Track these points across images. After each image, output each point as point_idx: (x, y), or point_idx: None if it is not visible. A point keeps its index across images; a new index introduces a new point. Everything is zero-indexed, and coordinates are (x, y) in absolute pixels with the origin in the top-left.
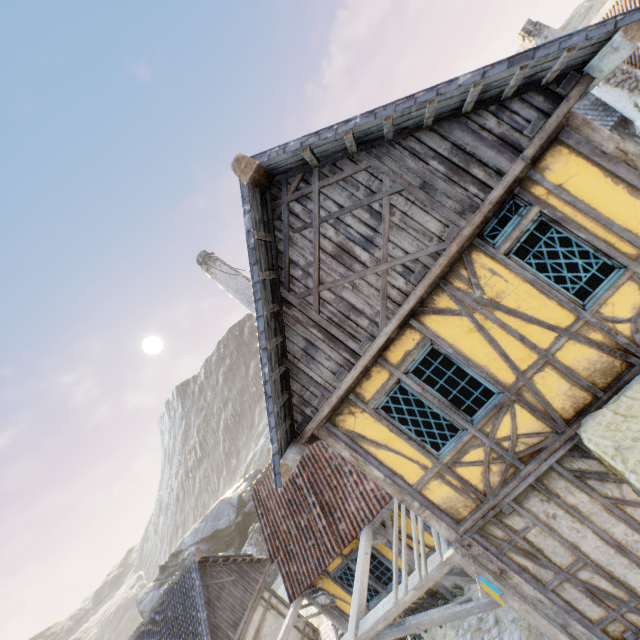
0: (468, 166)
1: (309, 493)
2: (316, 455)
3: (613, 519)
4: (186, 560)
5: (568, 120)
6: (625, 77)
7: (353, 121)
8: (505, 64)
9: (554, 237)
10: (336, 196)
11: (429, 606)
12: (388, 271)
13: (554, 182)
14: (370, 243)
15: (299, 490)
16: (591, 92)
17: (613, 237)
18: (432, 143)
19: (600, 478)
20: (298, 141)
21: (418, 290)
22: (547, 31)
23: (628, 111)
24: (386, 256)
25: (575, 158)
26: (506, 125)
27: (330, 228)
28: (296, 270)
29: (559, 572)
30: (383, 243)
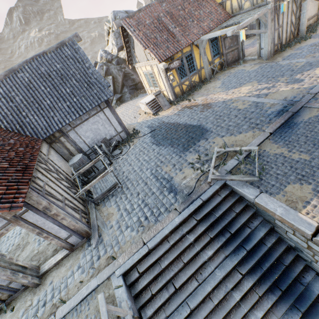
0: None
1: (171, 23)
2: (173, 12)
3: (290, 16)
4: (66, 38)
5: None
6: None
7: None
8: None
9: None
10: None
11: (200, 84)
12: None
13: None
14: None
15: (162, 24)
16: None
17: None
18: None
19: (295, 2)
20: None
21: None
22: None
23: None
24: None
25: None
26: None
27: None
28: None
29: (279, 26)
30: None
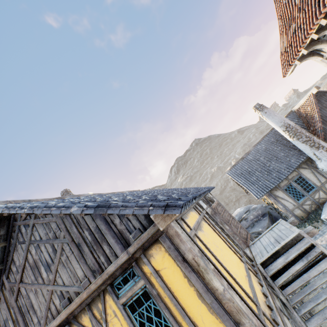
0: (102, 242)
1: None
2: None
3: None
4: None
5: (168, 228)
6: (307, 139)
7: (24, 209)
8: (93, 209)
9: (152, 306)
10: (41, 230)
11: None
12: (53, 290)
13: (155, 267)
14: (49, 267)
15: None
16: (291, 141)
17: (186, 324)
18: (88, 220)
19: None
20: (1, 209)
21: (63, 314)
22: (266, 109)
23: (311, 155)
24: (53, 281)
25: (168, 256)
26: (124, 225)
27: (34, 248)
28: (14, 266)
29: None
30: (53, 271)
